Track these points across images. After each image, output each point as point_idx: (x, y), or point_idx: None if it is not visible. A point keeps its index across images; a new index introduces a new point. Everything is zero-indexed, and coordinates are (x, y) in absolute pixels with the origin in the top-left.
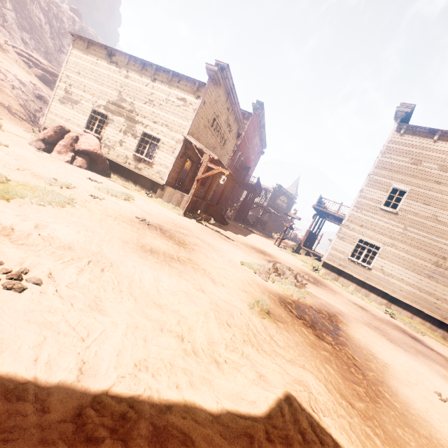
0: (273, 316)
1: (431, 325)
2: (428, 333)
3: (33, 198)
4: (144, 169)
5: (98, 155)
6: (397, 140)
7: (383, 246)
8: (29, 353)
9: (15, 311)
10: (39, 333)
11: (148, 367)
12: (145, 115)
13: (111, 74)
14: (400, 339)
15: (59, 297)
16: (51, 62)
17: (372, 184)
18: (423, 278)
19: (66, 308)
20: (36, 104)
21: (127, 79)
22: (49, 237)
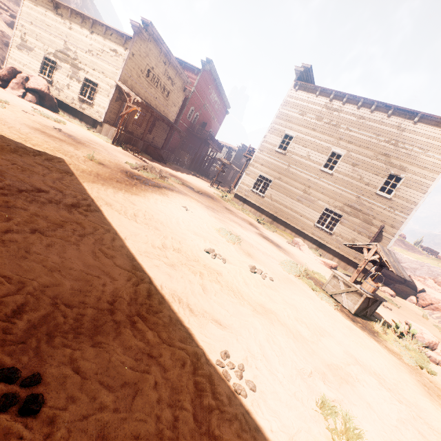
0: (104, 165)
1: (295, 234)
2: (287, 237)
3: None
4: (87, 109)
5: (45, 94)
6: (293, 95)
7: (274, 180)
8: None
9: None
10: None
11: None
12: (86, 63)
13: (58, 25)
14: (229, 217)
15: None
16: None
17: (273, 131)
18: (295, 201)
19: None
20: (4, 51)
21: (70, 30)
22: None
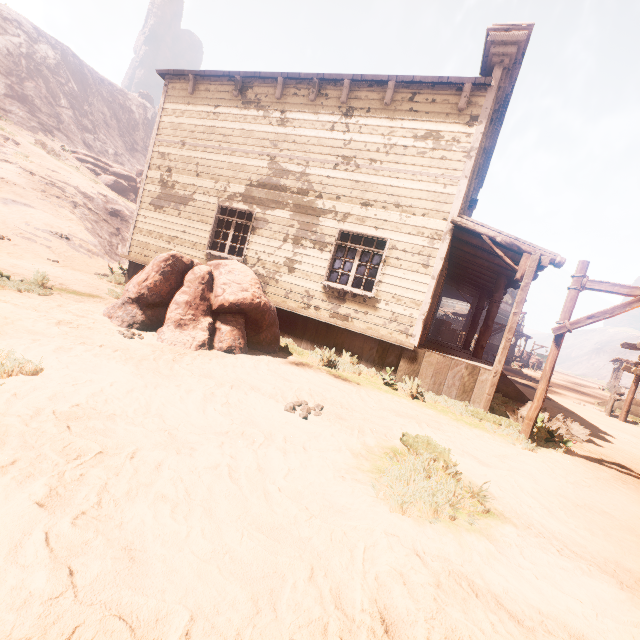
0: None
1: None
2: None
3: None
4: (355, 316)
5: (262, 309)
6: None
7: None
8: None
9: None
10: None
11: None
12: (339, 193)
13: (248, 126)
14: None
15: None
16: (123, 165)
17: None
18: None
19: None
20: (110, 225)
21: (283, 127)
22: None
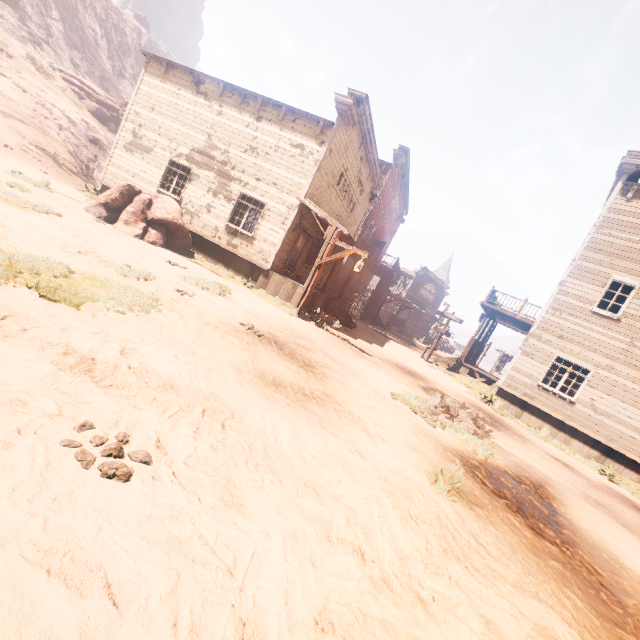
0: (463, 494)
1: None
2: None
3: (108, 300)
4: (241, 247)
5: (178, 227)
6: (622, 208)
7: (595, 369)
8: (164, 612)
9: (126, 520)
10: (168, 565)
11: (333, 624)
12: (245, 169)
13: (198, 110)
14: (637, 522)
15: (179, 487)
16: (108, 91)
17: (579, 274)
18: None
19: (193, 508)
20: (89, 151)
21: (219, 117)
22: (142, 370)
